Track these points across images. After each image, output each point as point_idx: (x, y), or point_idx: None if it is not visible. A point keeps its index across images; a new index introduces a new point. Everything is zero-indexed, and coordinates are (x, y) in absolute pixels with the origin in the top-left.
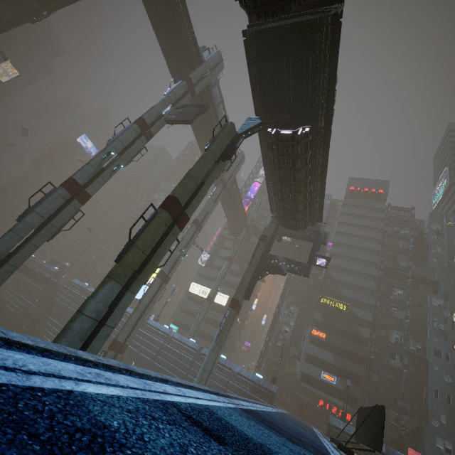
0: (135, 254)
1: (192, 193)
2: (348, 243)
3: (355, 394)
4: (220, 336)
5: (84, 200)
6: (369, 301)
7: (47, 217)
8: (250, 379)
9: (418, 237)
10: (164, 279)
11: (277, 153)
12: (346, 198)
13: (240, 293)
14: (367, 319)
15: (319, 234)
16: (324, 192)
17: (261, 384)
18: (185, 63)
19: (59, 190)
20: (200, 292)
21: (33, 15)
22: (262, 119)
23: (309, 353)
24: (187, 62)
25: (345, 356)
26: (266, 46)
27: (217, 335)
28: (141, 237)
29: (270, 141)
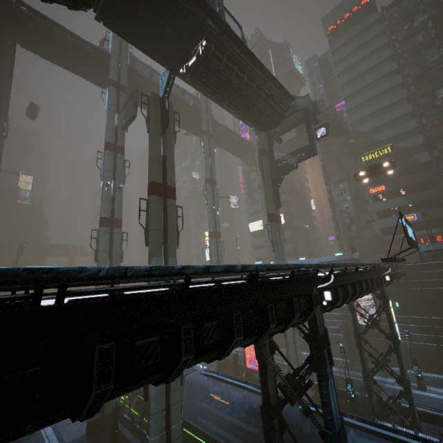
0: (154, 235)
1: (162, 169)
2: (358, 88)
3: (442, 216)
4: (274, 246)
5: (120, 225)
6: (412, 125)
7: (108, 250)
8: (331, 261)
9: (438, 13)
10: (215, 236)
11: (202, 83)
12: (331, 44)
13: (270, 207)
14: (419, 144)
15: (305, 109)
16: (271, 75)
17: (342, 259)
18: (100, 70)
19: (100, 230)
20: (259, 227)
21: (2, 133)
22: (169, 69)
23: (378, 211)
24: (101, 67)
25: (415, 191)
26: (117, 14)
27: (272, 247)
28: (150, 222)
29: (189, 79)
